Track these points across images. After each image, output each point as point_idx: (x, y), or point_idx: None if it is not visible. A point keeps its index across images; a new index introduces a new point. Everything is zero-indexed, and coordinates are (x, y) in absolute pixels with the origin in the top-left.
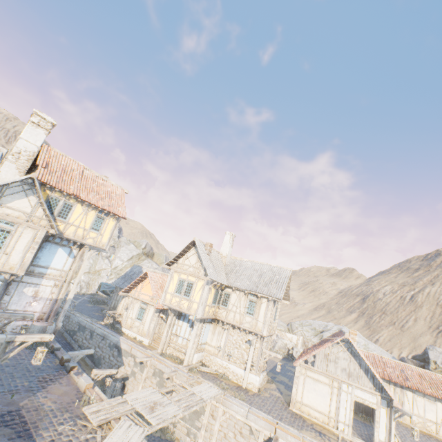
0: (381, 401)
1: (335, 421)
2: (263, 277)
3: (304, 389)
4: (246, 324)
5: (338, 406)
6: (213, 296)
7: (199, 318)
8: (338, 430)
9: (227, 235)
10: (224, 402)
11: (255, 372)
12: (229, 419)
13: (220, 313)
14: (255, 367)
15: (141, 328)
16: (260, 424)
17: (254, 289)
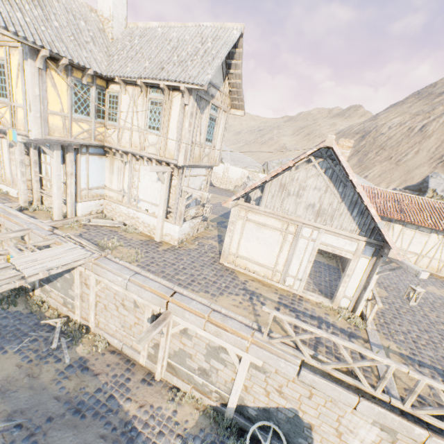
0: (365, 249)
1: (283, 276)
2: (179, 50)
3: (241, 238)
4: (151, 148)
5: (291, 258)
6: (70, 96)
7: (57, 144)
8: (285, 285)
9: None
10: (95, 269)
11: (174, 221)
12: (107, 289)
13: (109, 135)
14: (173, 213)
15: (3, 174)
16: (145, 297)
17: (154, 74)
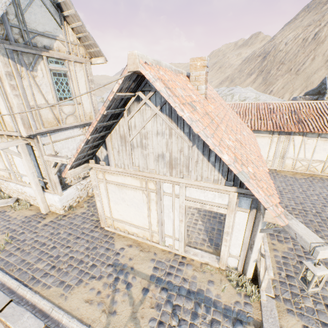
0: (239, 200)
1: (160, 236)
2: None
3: (110, 201)
4: None
5: (161, 217)
6: None
7: None
8: (166, 246)
9: None
10: None
11: (52, 191)
12: None
13: None
14: (49, 184)
15: None
16: None
17: None
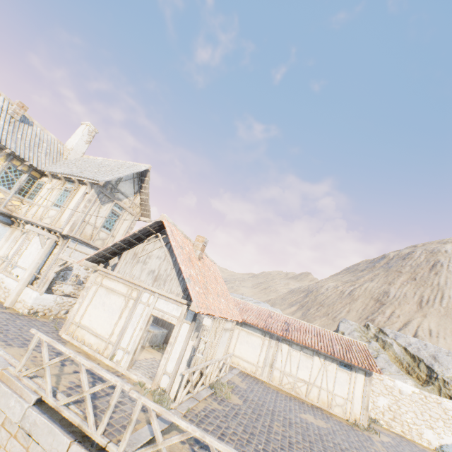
0: (187, 313)
1: (114, 348)
2: (102, 168)
3: (90, 304)
4: (47, 219)
5: (127, 325)
6: None
7: None
8: (113, 362)
9: (82, 126)
10: None
11: (37, 287)
12: None
13: (21, 208)
14: (41, 279)
15: None
16: None
17: (74, 173)
